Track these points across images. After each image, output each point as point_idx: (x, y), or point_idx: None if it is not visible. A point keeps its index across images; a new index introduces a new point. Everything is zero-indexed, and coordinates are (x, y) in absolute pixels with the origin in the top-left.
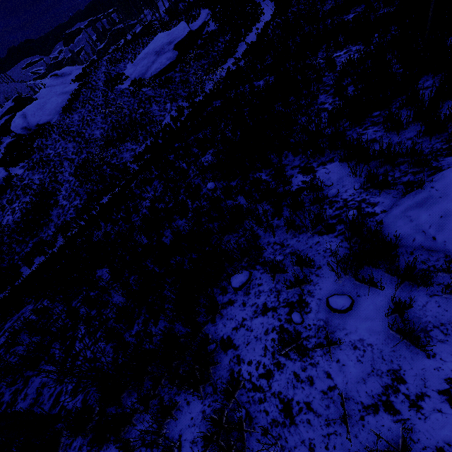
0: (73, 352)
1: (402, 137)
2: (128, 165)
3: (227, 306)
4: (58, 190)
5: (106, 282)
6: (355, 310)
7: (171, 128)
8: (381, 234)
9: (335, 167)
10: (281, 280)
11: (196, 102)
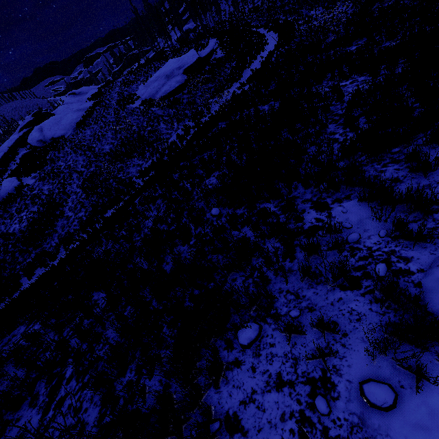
0: (58, 396)
1: (431, 179)
2: (134, 180)
3: (233, 368)
4: (65, 201)
5: (101, 309)
6: (400, 408)
7: (177, 146)
8: (426, 305)
9: (353, 206)
10: (298, 344)
11: (202, 122)
